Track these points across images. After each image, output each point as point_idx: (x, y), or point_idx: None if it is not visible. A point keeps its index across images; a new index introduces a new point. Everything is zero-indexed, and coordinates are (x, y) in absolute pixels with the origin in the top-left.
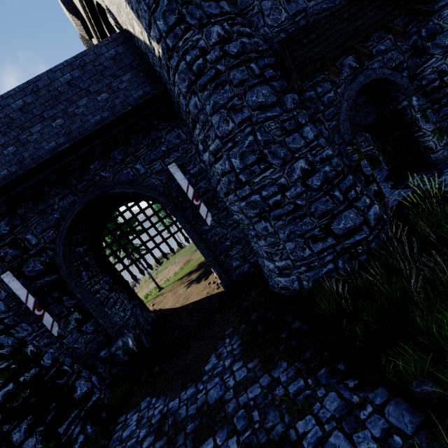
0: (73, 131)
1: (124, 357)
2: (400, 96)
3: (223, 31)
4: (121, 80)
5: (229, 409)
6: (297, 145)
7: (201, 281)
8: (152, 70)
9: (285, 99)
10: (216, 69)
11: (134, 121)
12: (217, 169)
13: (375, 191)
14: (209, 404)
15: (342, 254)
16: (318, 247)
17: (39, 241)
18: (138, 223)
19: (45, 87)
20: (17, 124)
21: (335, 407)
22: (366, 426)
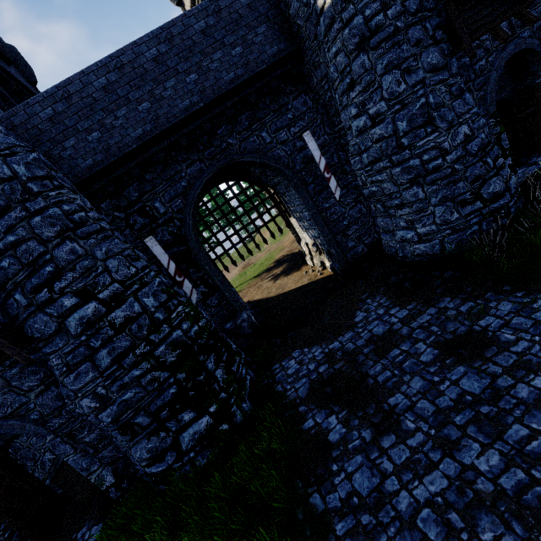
0: (207, 90)
1: (248, 329)
2: (540, 70)
3: None
4: (256, 33)
5: (404, 332)
6: (463, 111)
7: (292, 272)
8: (289, 23)
9: (452, 63)
10: (395, 26)
11: (267, 82)
12: (372, 134)
13: (509, 165)
14: (379, 335)
15: (486, 217)
16: (467, 210)
17: (167, 210)
18: (240, 204)
19: (179, 35)
20: (151, 77)
21: (510, 308)
22: (540, 310)
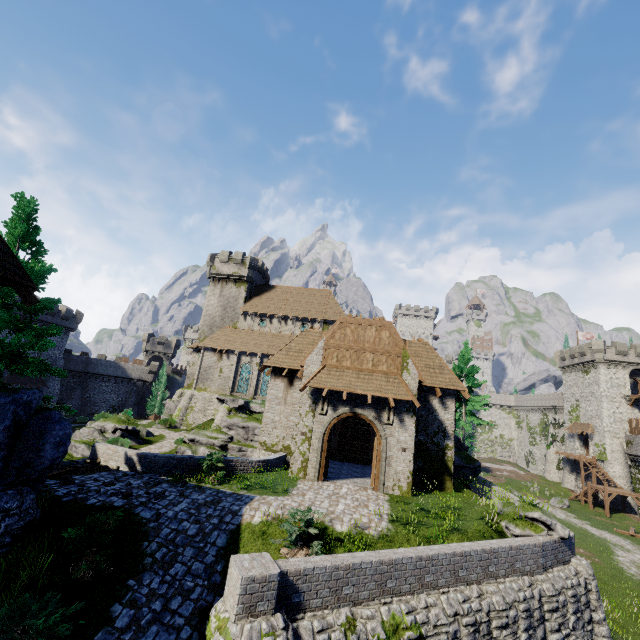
0: None
1: None
2: None
3: None
4: None
5: None
6: None
7: None
8: None
9: None
10: None
11: None
12: None
13: None
14: None
15: None
16: None
17: None
18: None
19: None
20: None
21: None
22: None
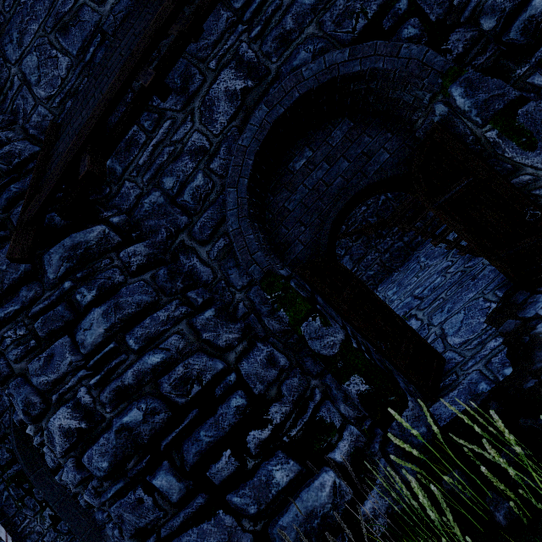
0: None
1: None
2: (421, 95)
3: None
4: None
5: None
6: (51, 376)
7: None
8: None
9: (45, 260)
10: None
11: None
12: None
13: (363, 395)
14: None
15: None
16: None
17: (0, 426)
18: None
19: None
20: None
21: None
22: None
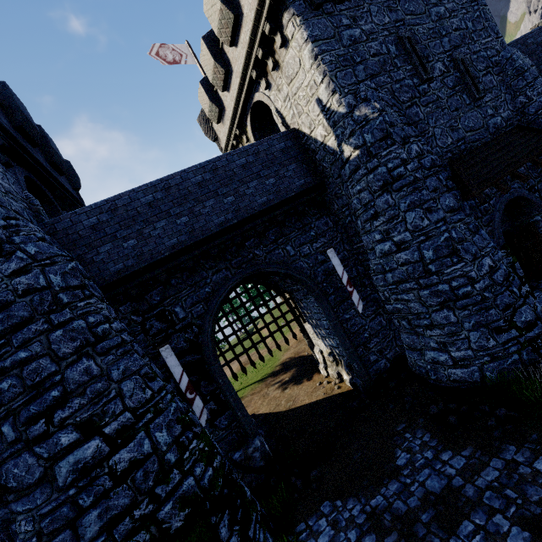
0: (241, 209)
1: (260, 461)
2: (533, 212)
3: (418, 148)
4: (287, 169)
5: (470, 493)
6: (483, 245)
7: (303, 381)
8: (315, 164)
9: (464, 206)
10: (414, 176)
11: (294, 206)
12: (397, 258)
13: (528, 292)
14: (436, 493)
15: (524, 346)
16: (503, 338)
17: (187, 315)
18: (255, 307)
19: (223, 167)
20: (193, 197)
21: None
22: None
